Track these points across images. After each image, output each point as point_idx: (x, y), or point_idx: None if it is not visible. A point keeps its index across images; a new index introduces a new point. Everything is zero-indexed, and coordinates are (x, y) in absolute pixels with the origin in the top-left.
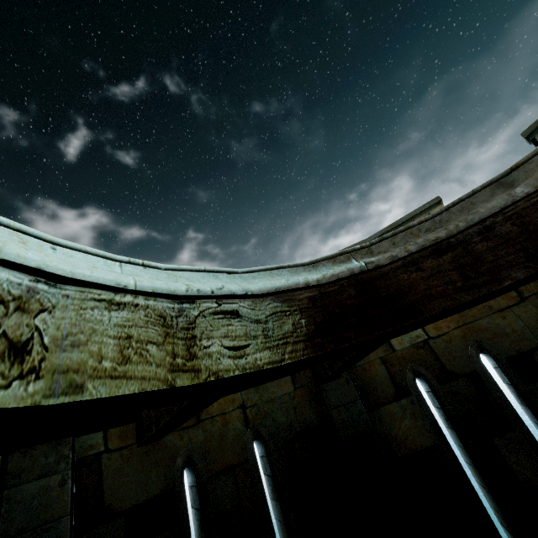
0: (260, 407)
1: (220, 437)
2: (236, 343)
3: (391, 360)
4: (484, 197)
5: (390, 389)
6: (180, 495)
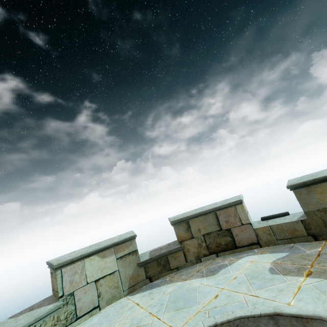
0: None
1: None
2: None
3: None
4: (265, 321)
5: None
6: None
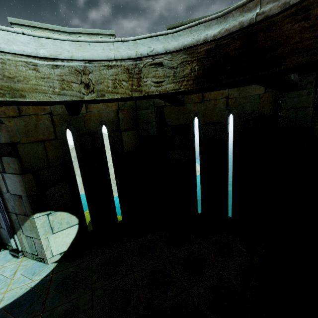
0: (237, 99)
1: (211, 110)
2: (158, 80)
3: None
4: None
5: None
6: (191, 127)
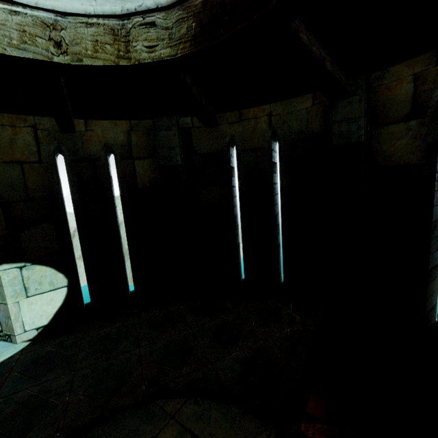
0: (281, 116)
1: (252, 132)
2: (151, 44)
3: (426, 77)
4: None
5: (405, 110)
6: (226, 154)
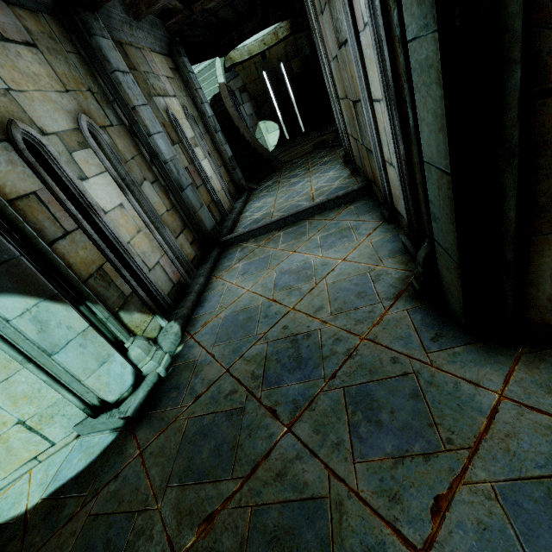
0: None
1: None
2: (282, 33)
3: None
4: None
5: None
6: None
